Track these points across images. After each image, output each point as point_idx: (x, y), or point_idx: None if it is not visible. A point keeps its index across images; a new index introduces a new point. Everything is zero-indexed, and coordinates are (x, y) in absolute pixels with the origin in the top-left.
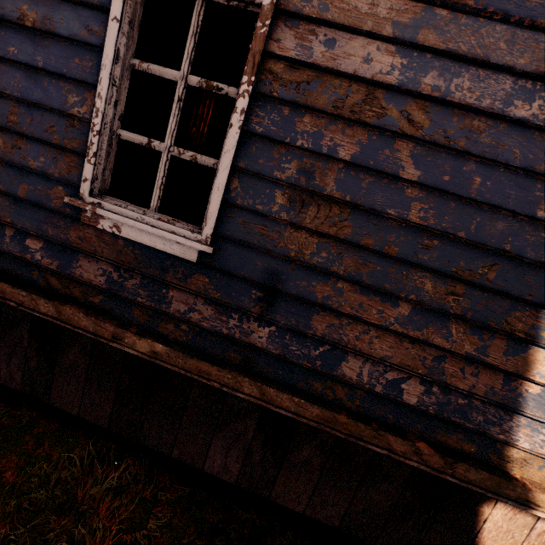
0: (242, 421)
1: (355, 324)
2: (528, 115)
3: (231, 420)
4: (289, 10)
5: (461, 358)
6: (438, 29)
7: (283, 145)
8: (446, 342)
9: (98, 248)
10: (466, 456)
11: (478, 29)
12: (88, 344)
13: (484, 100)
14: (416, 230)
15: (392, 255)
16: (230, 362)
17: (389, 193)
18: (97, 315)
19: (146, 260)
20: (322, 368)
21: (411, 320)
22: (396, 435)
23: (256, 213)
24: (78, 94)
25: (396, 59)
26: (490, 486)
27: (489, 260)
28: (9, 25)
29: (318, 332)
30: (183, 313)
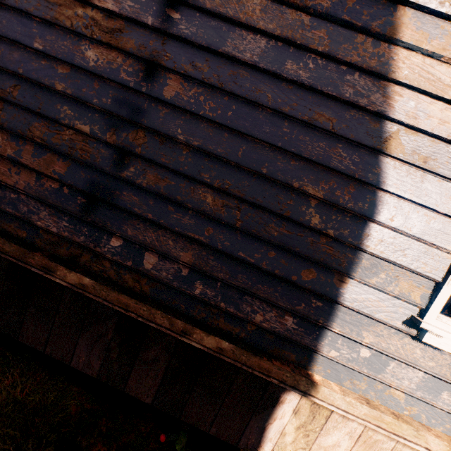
0: None
1: None
2: None
3: None
4: None
5: (10, 161)
6: None
7: None
8: None
9: None
10: (16, 239)
11: None
12: None
13: None
14: None
15: None
16: None
17: None
18: None
19: None
20: None
21: None
22: None
23: None
24: None
25: None
26: (20, 256)
27: (14, 82)
28: None
29: None
30: None
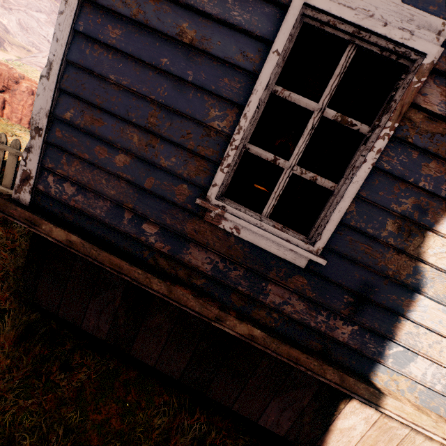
0: (301, 391)
1: (430, 334)
2: None
3: (291, 388)
4: (443, 70)
5: None
6: None
7: (405, 182)
8: None
9: (210, 241)
10: None
11: None
12: (176, 312)
13: None
14: None
15: None
16: (310, 348)
17: None
18: (201, 297)
19: (252, 257)
20: (392, 364)
21: None
22: None
23: (365, 234)
24: (220, 109)
25: None
26: None
27: None
28: (165, 37)
29: (397, 337)
30: (277, 305)
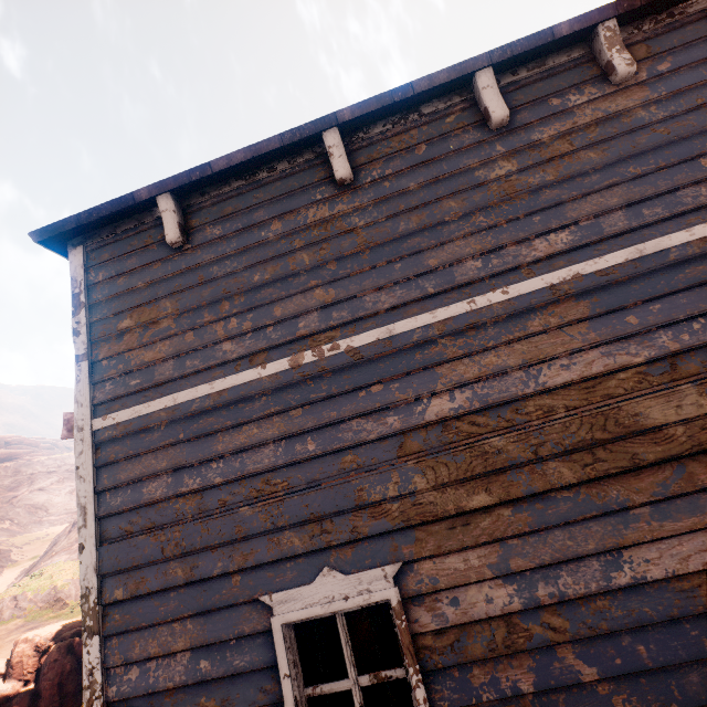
0: None
1: None
2: (628, 579)
3: None
4: (412, 595)
5: None
6: (520, 553)
7: (472, 704)
8: None
9: None
10: None
11: (544, 540)
12: None
13: (591, 585)
14: None
15: None
16: None
17: (587, 700)
18: None
19: None
20: None
21: None
22: None
23: None
24: None
25: (507, 587)
26: None
27: None
28: None
29: None
30: None
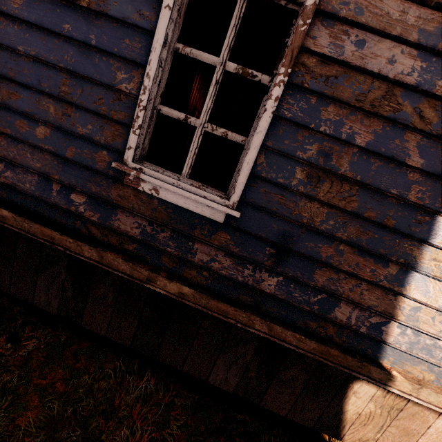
0: (243, 347)
1: (350, 278)
2: None
3: (234, 345)
4: (328, 11)
5: (434, 310)
6: None
7: (307, 129)
8: (424, 297)
9: (135, 205)
10: (426, 383)
11: None
12: (118, 281)
13: None
14: (412, 207)
15: (389, 226)
16: (242, 303)
17: (394, 176)
18: (132, 261)
19: (176, 217)
20: (318, 311)
21: (397, 278)
22: (375, 366)
23: (277, 185)
24: (126, 71)
25: (417, 62)
26: None
27: None
28: (65, 3)
29: (319, 283)
30: (205, 263)
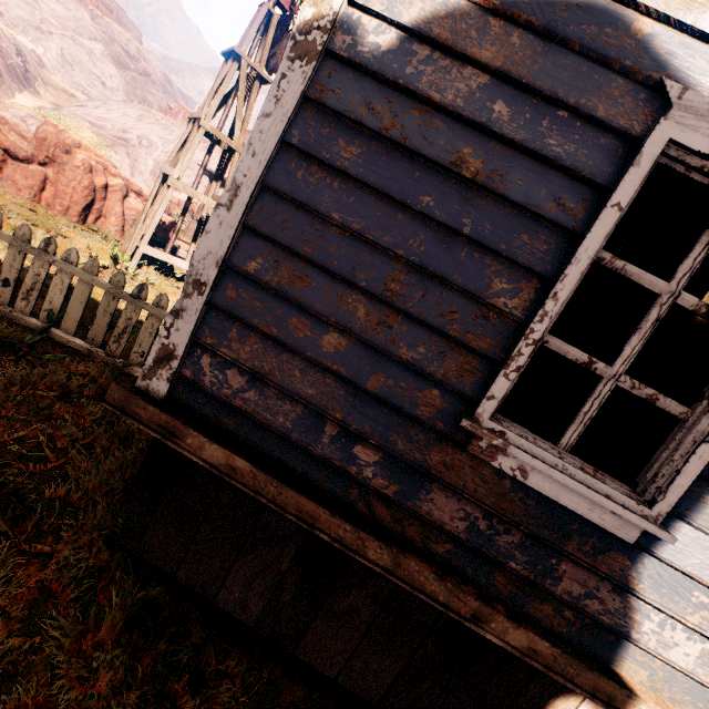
0: None
1: None
2: None
3: None
4: None
5: None
6: None
7: None
8: None
9: (469, 483)
10: None
11: None
12: (385, 590)
13: None
14: None
15: None
16: (627, 675)
17: None
18: (447, 575)
19: (539, 515)
20: None
21: None
22: None
23: None
24: (510, 279)
25: None
26: None
27: None
28: (431, 165)
29: None
30: (575, 597)
